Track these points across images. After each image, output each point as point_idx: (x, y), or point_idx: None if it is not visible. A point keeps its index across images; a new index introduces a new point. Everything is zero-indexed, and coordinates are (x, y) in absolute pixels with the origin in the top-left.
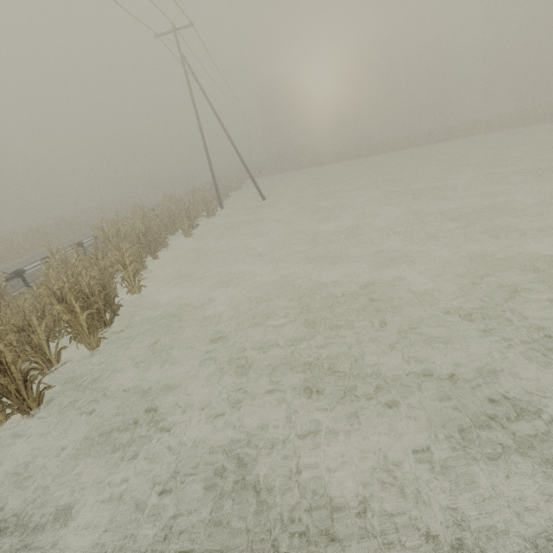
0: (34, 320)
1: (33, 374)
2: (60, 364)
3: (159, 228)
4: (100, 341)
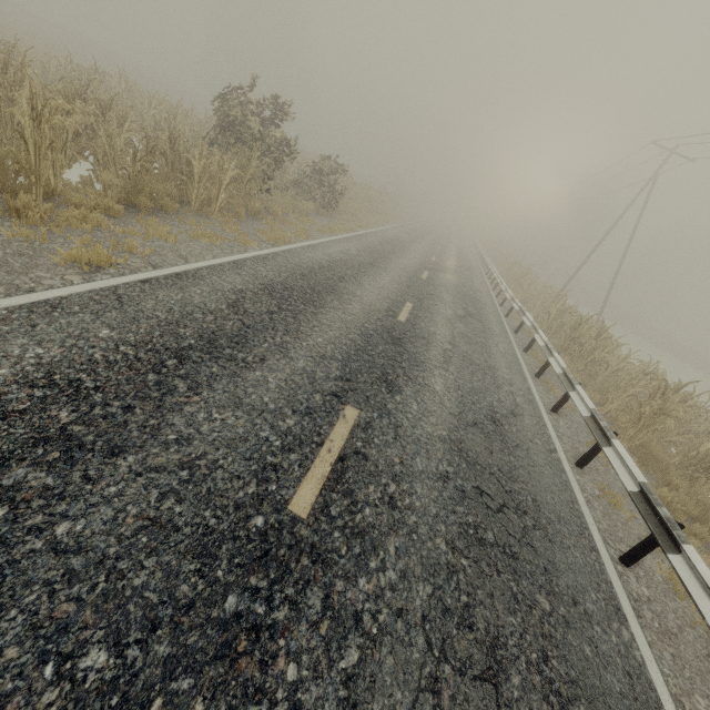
0: None
1: None
2: None
3: None
4: None
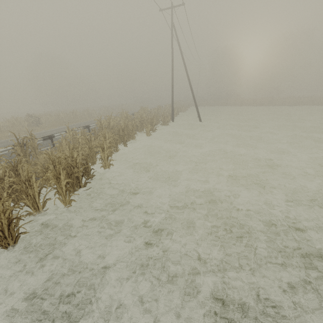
0: (34, 178)
1: (23, 214)
2: (43, 209)
3: (132, 127)
4: (71, 201)
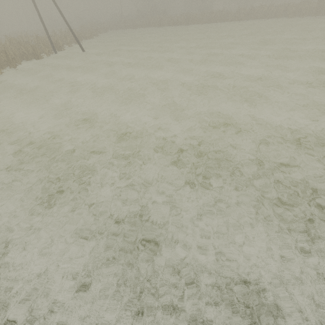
0: None
1: None
2: None
3: None
4: None
